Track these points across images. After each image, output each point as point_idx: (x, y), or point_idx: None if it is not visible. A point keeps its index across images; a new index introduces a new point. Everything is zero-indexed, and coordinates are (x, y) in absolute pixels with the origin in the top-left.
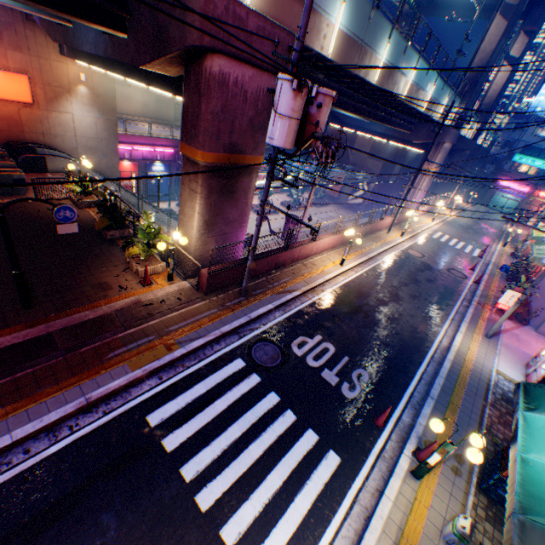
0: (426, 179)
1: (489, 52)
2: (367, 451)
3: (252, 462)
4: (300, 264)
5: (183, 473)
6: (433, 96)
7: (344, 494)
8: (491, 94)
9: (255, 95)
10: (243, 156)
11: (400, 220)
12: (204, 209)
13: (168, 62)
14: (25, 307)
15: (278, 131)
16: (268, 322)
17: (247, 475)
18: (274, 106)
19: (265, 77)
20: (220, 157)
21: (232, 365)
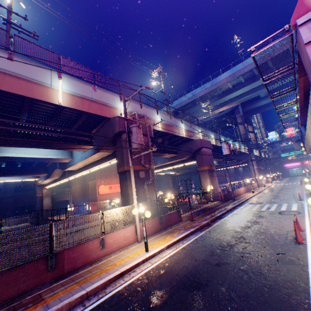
0: (255, 171)
1: (243, 132)
2: (302, 201)
3: (275, 207)
4: (240, 196)
5: (261, 210)
6: (238, 146)
7: (303, 204)
8: (253, 141)
9: (209, 153)
10: (211, 166)
11: (258, 184)
12: (210, 181)
13: (190, 154)
14: (190, 209)
15: (226, 151)
16: (247, 201)
17: (276, 207)
18: (223, 148)
19: (209, 149)
20: (208, 167)
21: (249, 205)
